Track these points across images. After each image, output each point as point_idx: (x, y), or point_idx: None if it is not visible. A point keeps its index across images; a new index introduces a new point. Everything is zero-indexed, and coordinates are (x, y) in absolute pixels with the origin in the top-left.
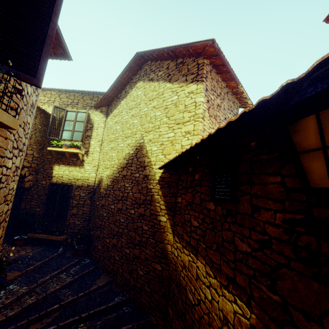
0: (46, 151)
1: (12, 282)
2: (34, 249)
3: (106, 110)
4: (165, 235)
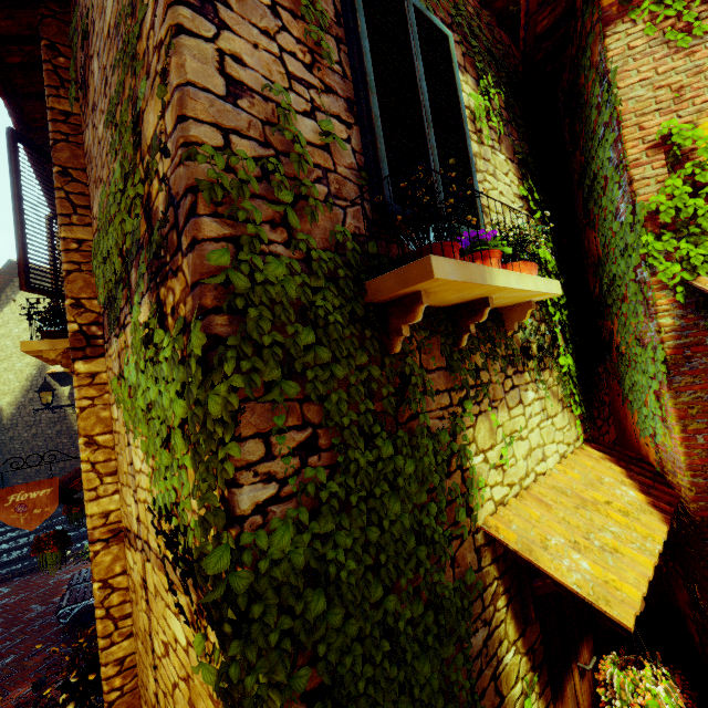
0: None
1: None
2: None
3: None
4: None
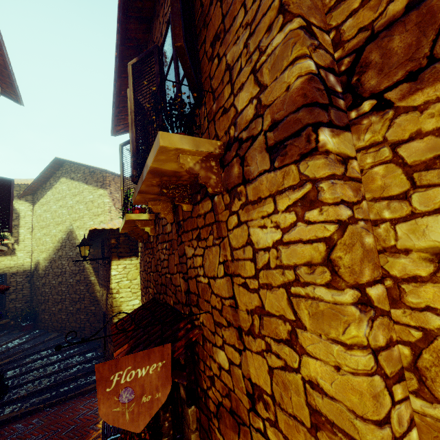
0: None
1: None
2: None
3: (32, 199)
4: (95, 288)
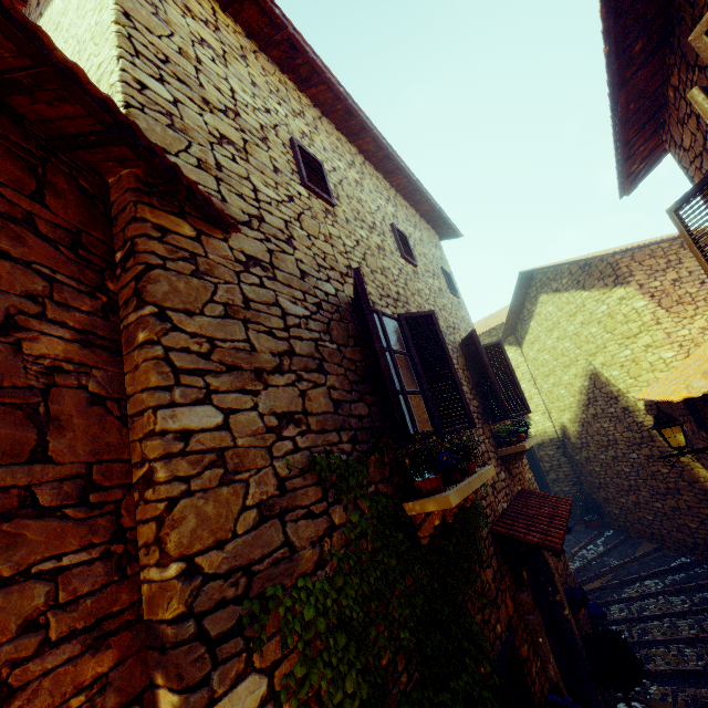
0: None
1: None
2: None
3: (515, 339)
4: (696, 472)
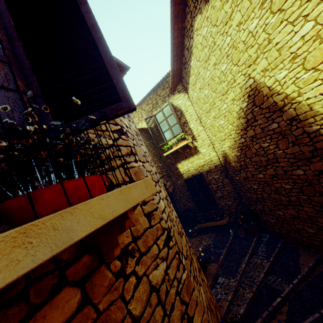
0: (164, 157)
1: (217, 275)
2: (209, 237)
3: (182, 87)
4: None
